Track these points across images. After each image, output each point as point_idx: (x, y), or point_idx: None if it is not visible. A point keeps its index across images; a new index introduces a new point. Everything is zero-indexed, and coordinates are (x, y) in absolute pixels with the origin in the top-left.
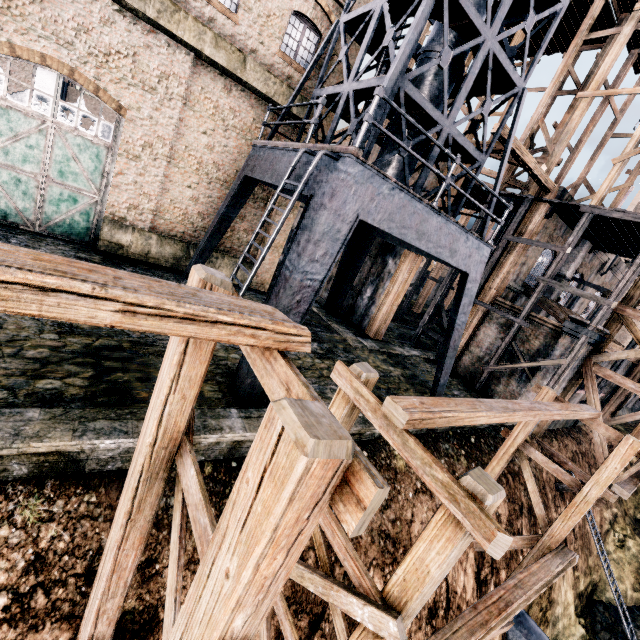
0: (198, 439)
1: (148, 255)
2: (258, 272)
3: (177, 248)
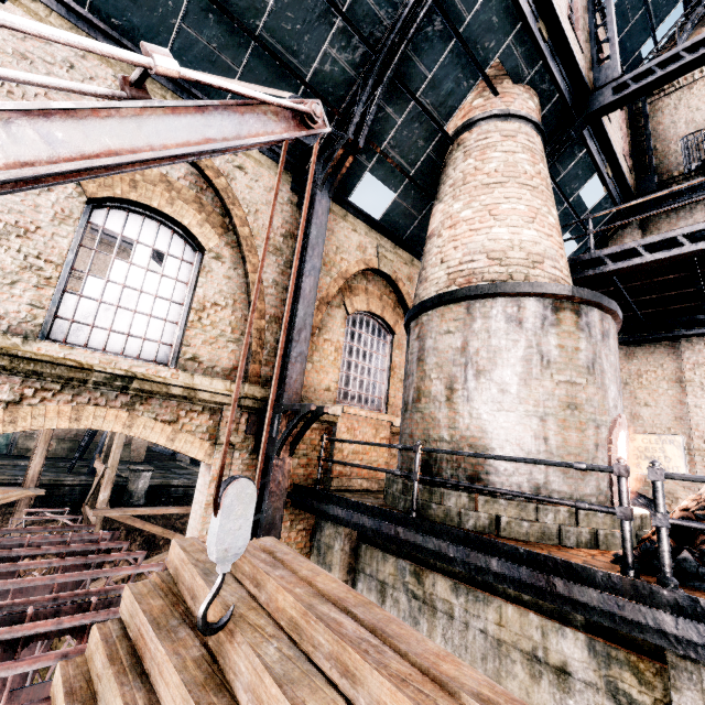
0: (63, 481)
1: (49, 452)
2: (134, 449)
3: (71, 444)
